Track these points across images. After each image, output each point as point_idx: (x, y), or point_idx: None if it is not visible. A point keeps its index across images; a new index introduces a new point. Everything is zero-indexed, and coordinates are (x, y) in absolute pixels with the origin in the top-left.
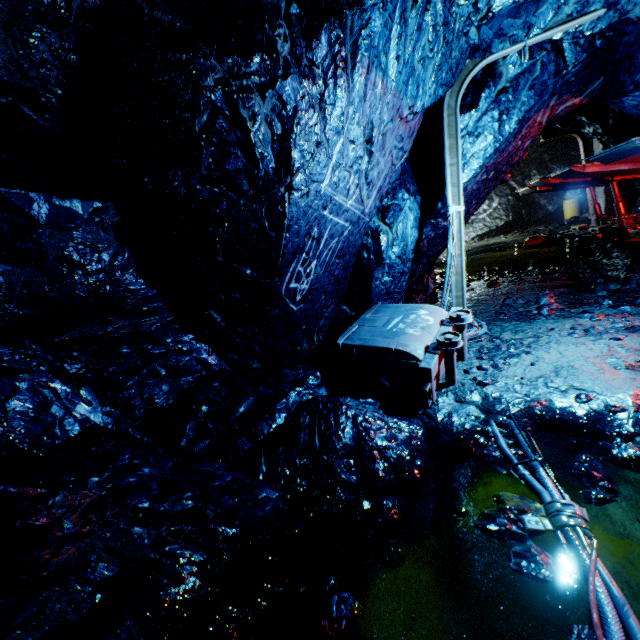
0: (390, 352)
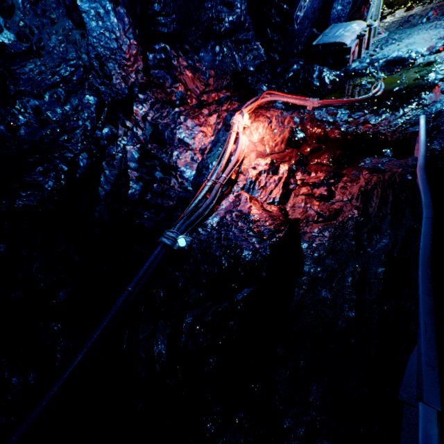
0: (335, 44)
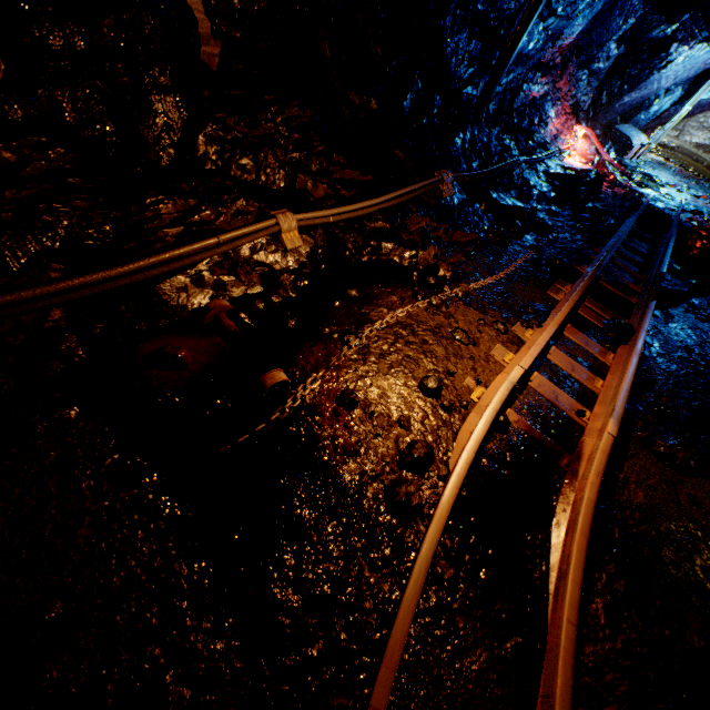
0: (627, 138)
